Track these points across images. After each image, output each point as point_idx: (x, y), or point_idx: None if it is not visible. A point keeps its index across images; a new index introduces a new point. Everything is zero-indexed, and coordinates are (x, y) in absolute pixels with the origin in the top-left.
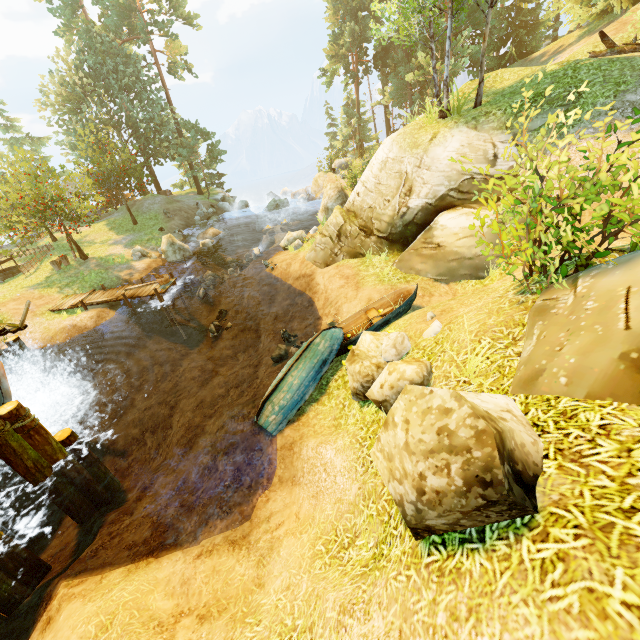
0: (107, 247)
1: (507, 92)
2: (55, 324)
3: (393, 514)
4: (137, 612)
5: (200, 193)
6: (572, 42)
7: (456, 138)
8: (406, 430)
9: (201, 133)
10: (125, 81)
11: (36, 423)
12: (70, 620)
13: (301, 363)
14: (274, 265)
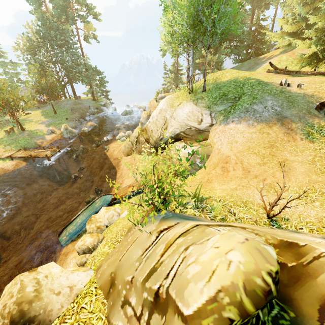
0: (37, 125)
1: (219, 86)
2: None
3: None
4: None
5: (94, 100)
6: (277, 54)
7: (188, 107)
8: (0, 299)
9: (96, 71)
10: (60, 42)
11: None
12: None
13: (85, 212)
14: (108, 149)
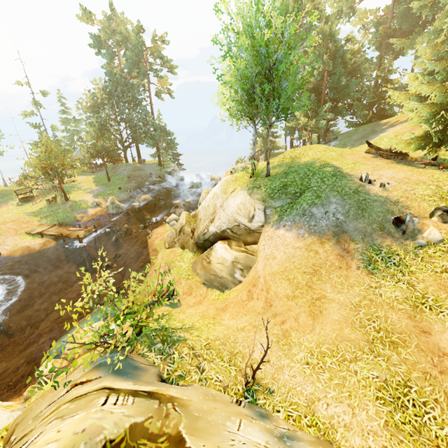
0: (84, 194)
1: (289, 171)
2: (22, 243)
3: None
4: None
5: (160, 165)
6: (403, 121)
7: (240, 197)
8: None
9: (165, 132)
10: (127, 99)
11: None
12: None
13: (87, 320)
14: (151, 235)
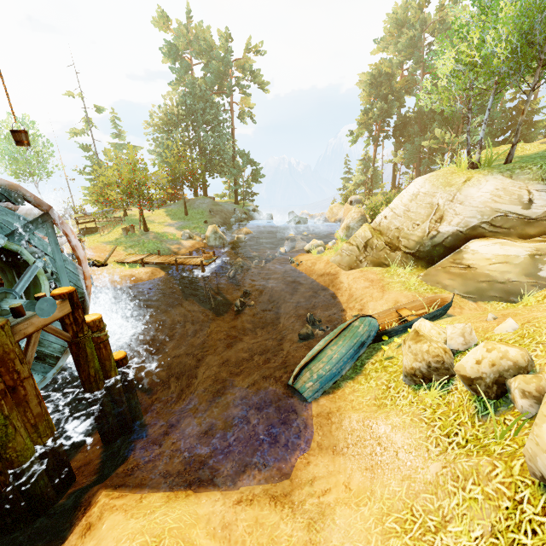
0: (163, 226)
1: (535, 156)
2: (118, 272)
3: (526, 498)
4: (182, 543)
5: (236, 203)
6: None
7: (490, 183)
8: None
9: (250, 160)
10: (207, 118)
11: (107, 338)
12: (114, 531)
13: (340, 340)
14: (299, 262)
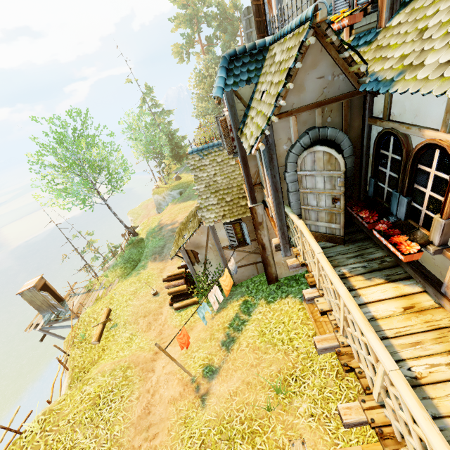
0: None
1: None
2: None
3: None
4: None
5: None
6: None
7: None
8: None
9: None
10: None
11: None
12: None
13: None
14: None
